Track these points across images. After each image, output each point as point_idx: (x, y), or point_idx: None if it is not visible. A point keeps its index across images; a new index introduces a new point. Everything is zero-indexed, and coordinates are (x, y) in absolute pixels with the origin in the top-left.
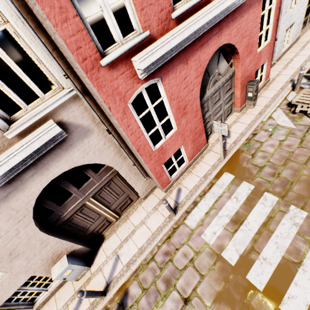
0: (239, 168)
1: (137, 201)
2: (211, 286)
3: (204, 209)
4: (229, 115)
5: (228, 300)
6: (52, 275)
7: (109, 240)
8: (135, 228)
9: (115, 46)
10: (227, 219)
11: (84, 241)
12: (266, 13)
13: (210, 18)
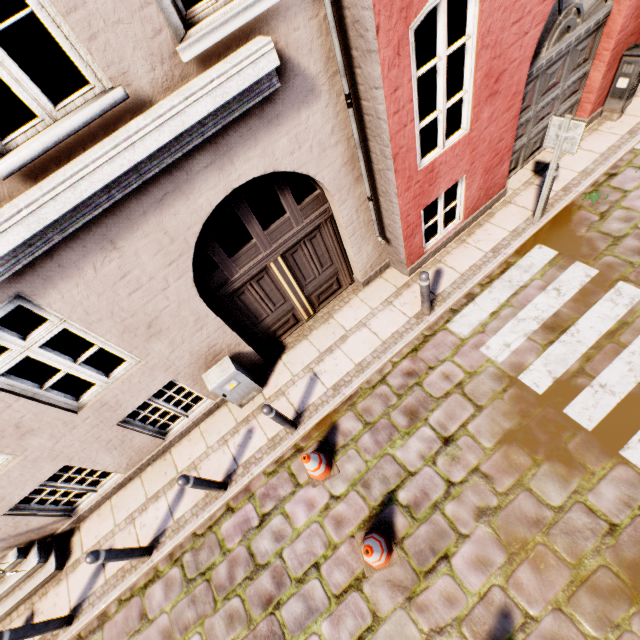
0: (569, 239)
1: (349, 289)
2: (495, 422)
3: (488, 307)
4: None
5: (526, 442)
6: (206, 384)
7: (296, 351)
8: (348, 333)
9: None
10: (535, 324)
11: (252, 346)
12: None
13: None
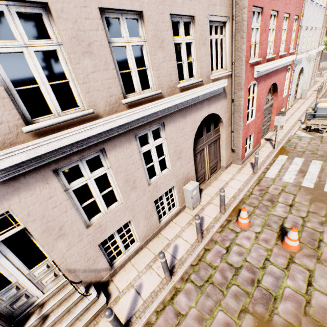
0: (289, 153)
1: (219, 170)
2: (304, 197)
3: (275, 170)
4: (267, 132)
5: (319, 200)
6: (187, 188)
7: (208, 189)
8: (227, 181)
9: (251, 59)
10: (295, 172)
11: None
12: (286, 79)
13: (277, 65)
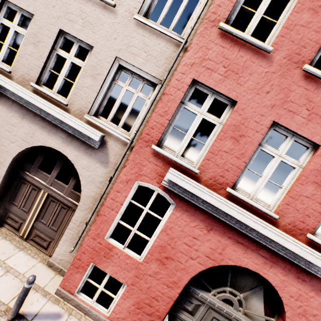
0: None
1: (46, 256)
2: None
3: None
4: None
5: None
6: None
7: None
8: (2, 261)
9: (172, 152)
10: None
11: None
12: None
13: (261, 231)
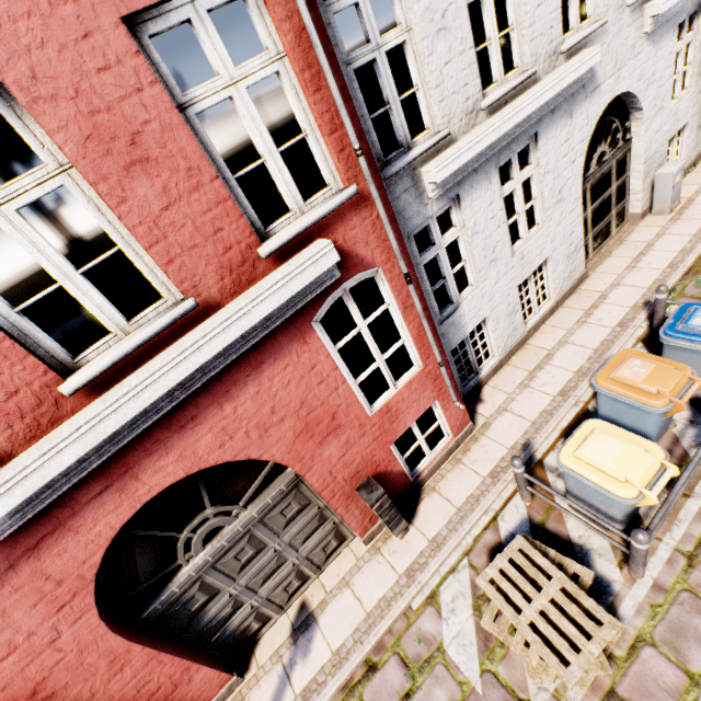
0: None
1: None
2: None
3: None
4: (340, 549)
5: None
6: None
7: None
8: None
9: None
10: None
11: None
12: (364, 333)
13: None
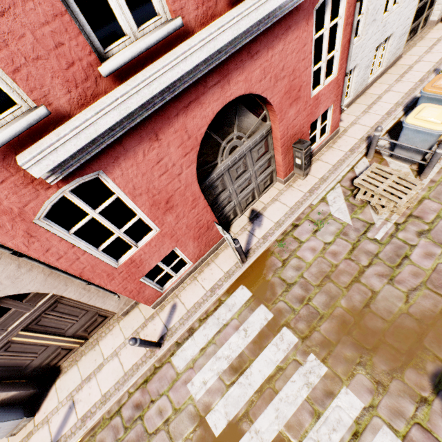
0: (261, 282)
1: (115, 316)
2: None
3: (200, 342)
4: (269, 187)
5: None
6: None
7: (67, 376)
8: (104, 361)
9: None
10: (226, 363)
11: (26, 380)
12: (325, 34)
13: (187, 68)
